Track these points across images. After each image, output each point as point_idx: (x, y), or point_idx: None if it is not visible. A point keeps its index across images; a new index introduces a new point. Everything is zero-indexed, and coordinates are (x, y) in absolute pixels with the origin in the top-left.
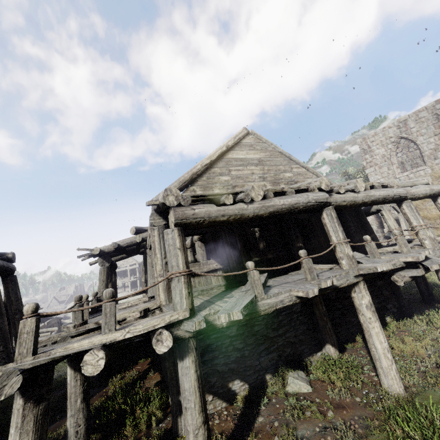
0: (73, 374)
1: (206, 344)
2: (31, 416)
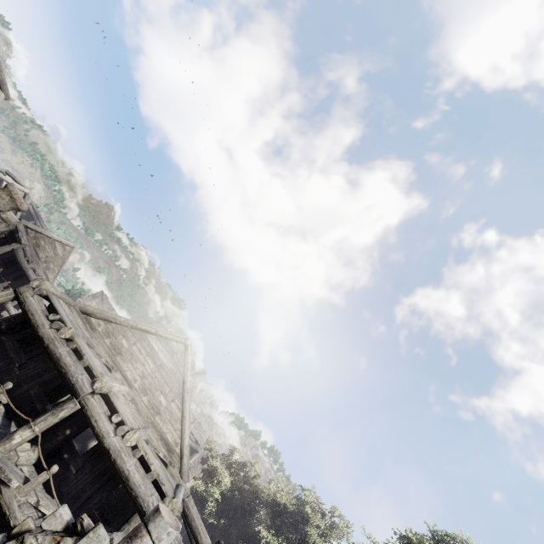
0: None
1: None
2: None
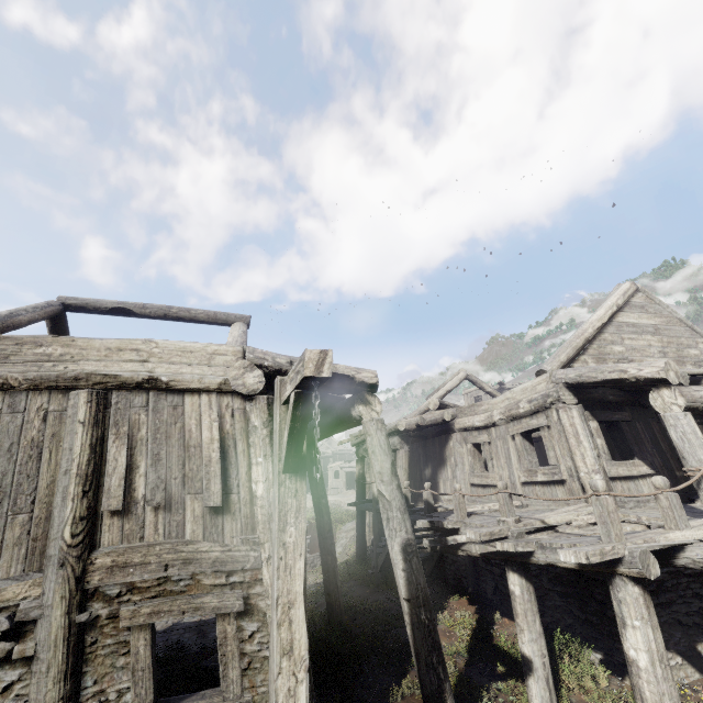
0: (525, 584)
1: (659, 579)
2: (652, 609)
